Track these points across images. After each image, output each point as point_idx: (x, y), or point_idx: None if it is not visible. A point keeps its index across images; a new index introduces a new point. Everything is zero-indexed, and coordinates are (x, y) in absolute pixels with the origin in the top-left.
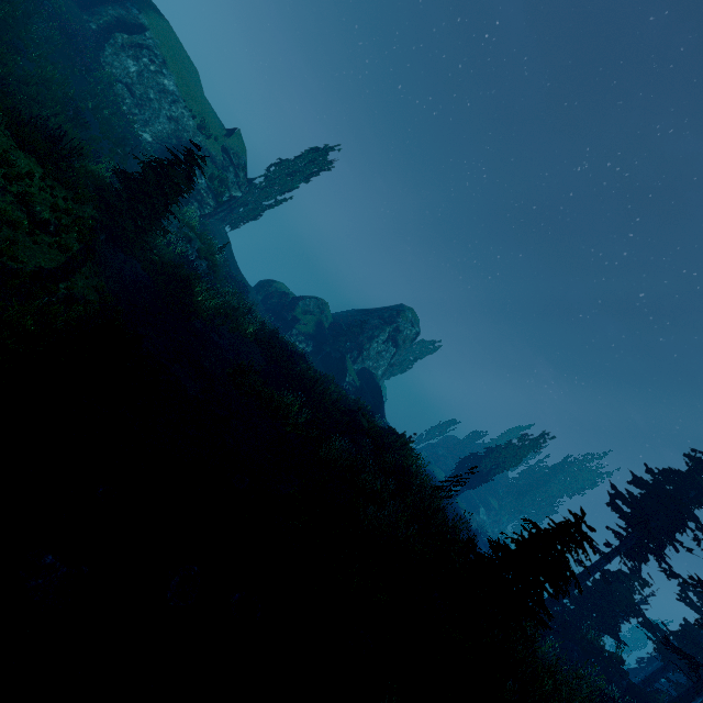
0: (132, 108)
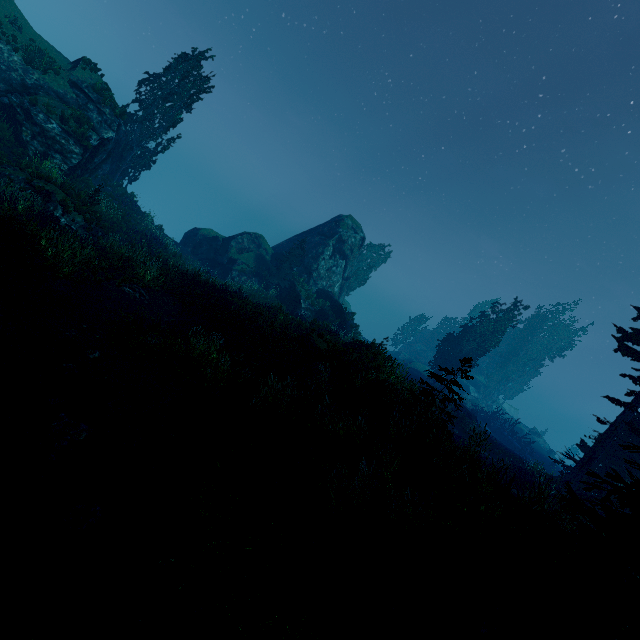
0: None
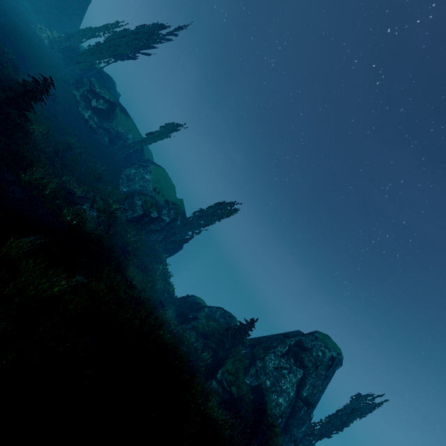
0: (124, 181)
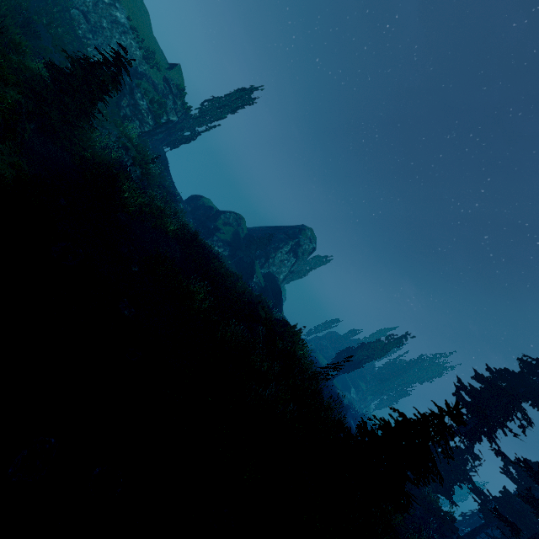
0: (86, 33)
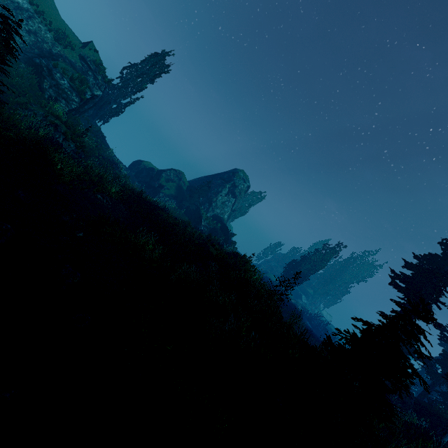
0: None
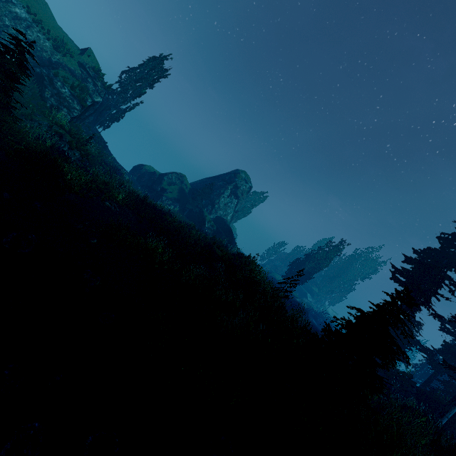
0: None
